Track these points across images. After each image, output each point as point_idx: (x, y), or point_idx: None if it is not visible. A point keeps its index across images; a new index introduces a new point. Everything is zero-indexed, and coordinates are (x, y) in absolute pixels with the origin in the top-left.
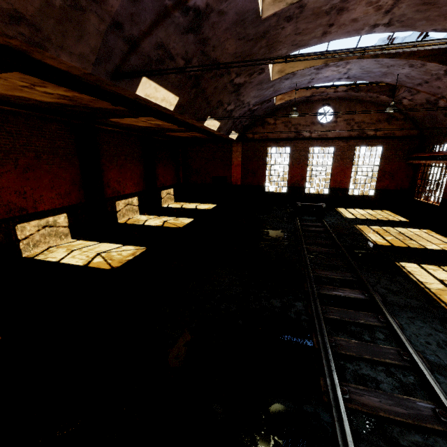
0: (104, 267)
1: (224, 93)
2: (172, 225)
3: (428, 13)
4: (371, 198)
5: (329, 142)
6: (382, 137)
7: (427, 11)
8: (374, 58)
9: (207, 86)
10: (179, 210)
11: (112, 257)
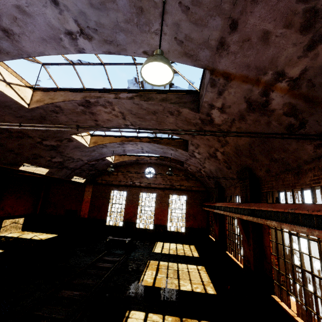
0: None
1: (39, 150)
2: None
3: (147, 123)
4: (183, 234)
5: (152, 190)
6: (184, 190)
7: (146, 121)
8: (148, 142)
9: (6, 142)
10: (8, 240)
11: None
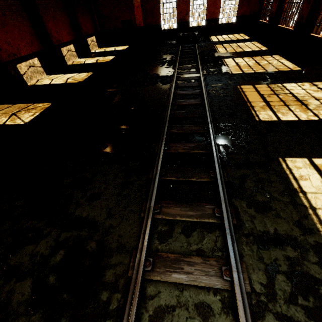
0: (75, 82)
1: None
2: (103, 61)
3: None
4: (233, 24)
5: None
6: None
7: None
8: None
9: None
10: (104, 53)
11: (76, 78)
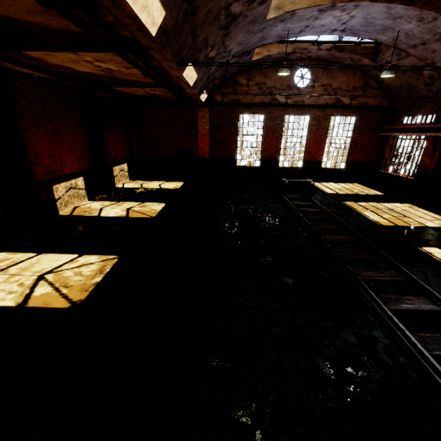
0: (57, 304)
1: (213, 27)
2: (141, 215)
3: None
4: (343, 171)
5: (305, 110)
6: (357, 107)
7: None
8: (388, 2)
9: (201, 6)
10: (141, 192)
11: (66, 281)
